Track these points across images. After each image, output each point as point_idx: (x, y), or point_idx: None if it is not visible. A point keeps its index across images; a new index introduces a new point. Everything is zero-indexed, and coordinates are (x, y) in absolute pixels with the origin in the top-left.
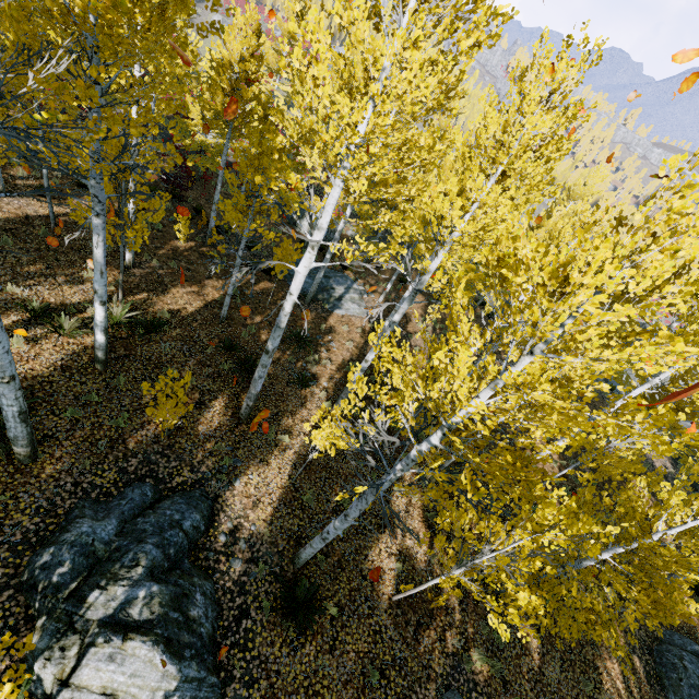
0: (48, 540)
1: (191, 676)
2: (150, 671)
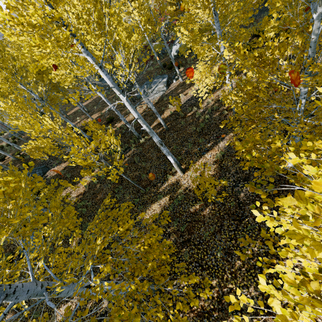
0: None
1: None
2: None
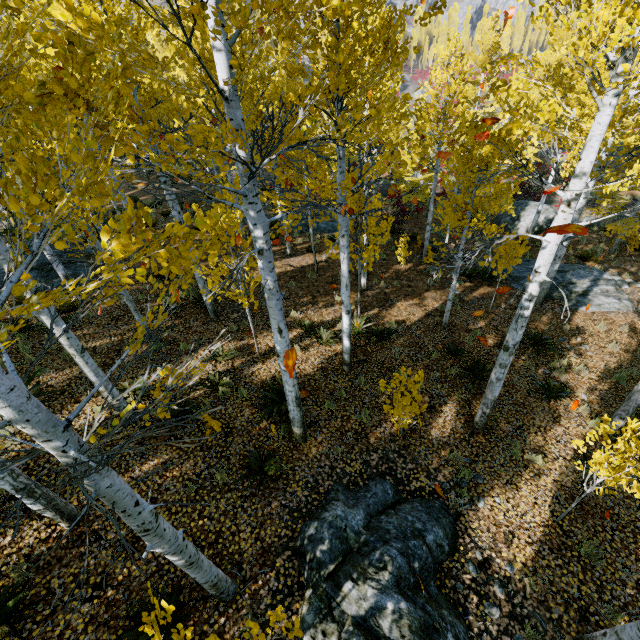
0: (313, 513)
1: None
2: None
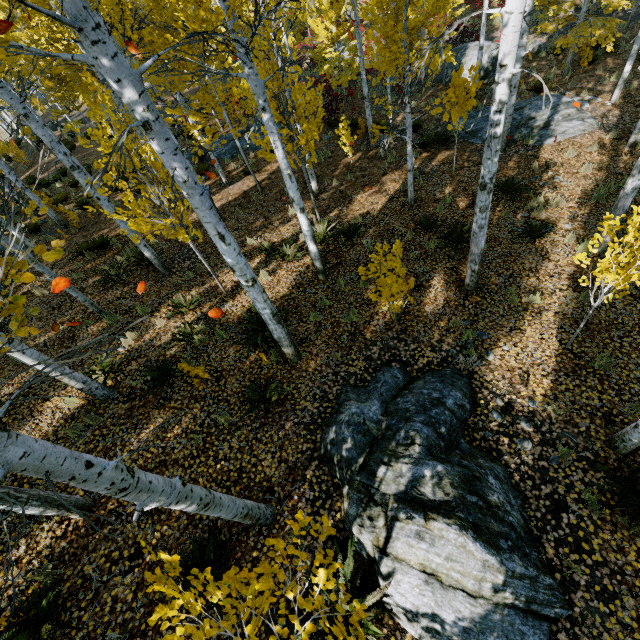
0: (329, 421)
1: (518, 572)
2: (466, 557)
